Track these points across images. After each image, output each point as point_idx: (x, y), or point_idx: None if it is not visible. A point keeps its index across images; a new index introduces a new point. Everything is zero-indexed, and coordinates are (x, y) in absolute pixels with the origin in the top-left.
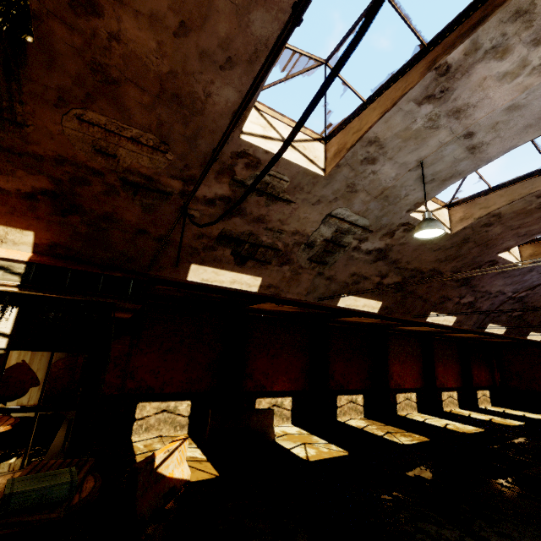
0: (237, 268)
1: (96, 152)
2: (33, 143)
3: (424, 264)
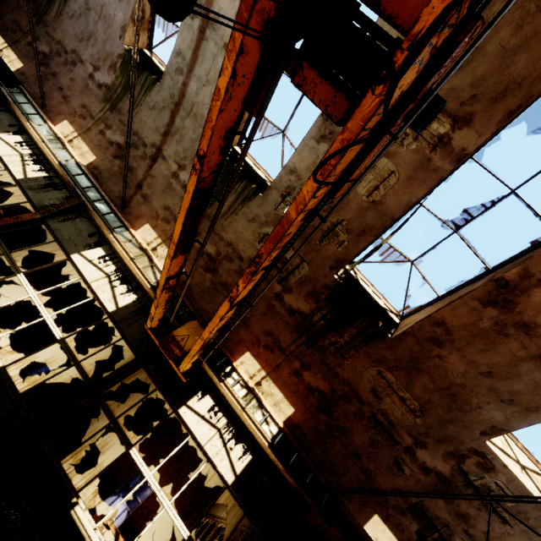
0: None
1: (371, 391)
2: (341, 367)
3: None
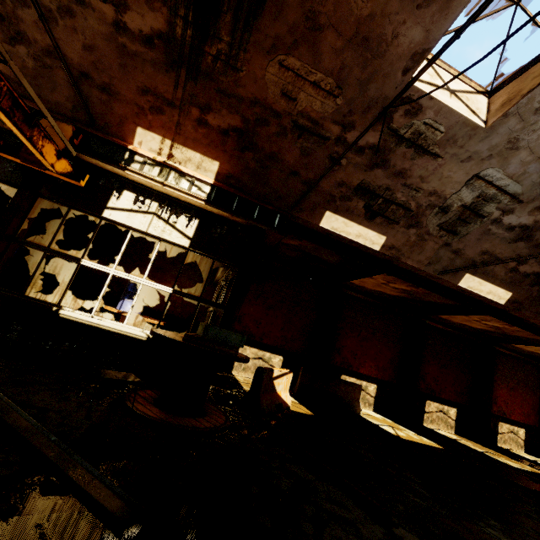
0: (365, 222)
1: (282, 95)
2: (241, 86)
3: None
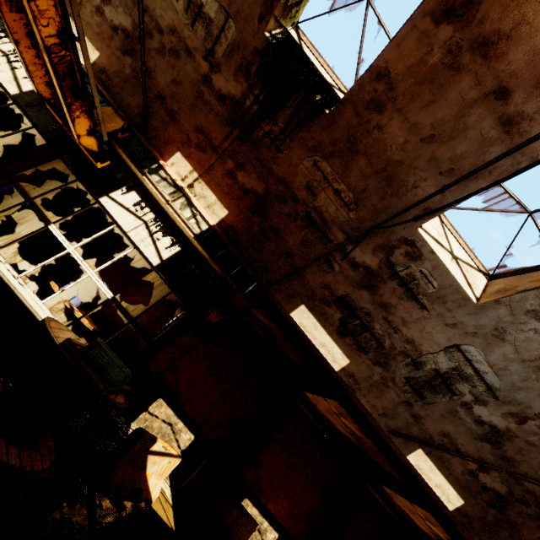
0: (335, 335)
1: (306, 187)
2: (276, 163)
3: None
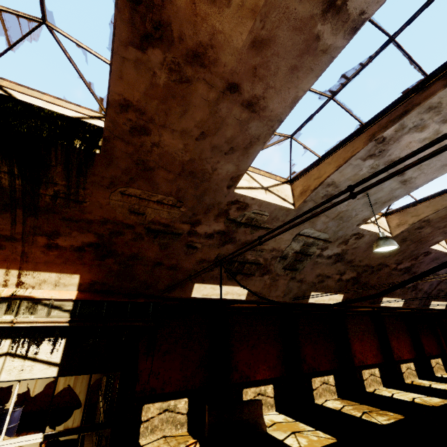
0: (229, 282)
1: (131, 213)
2: (87, 212)
3: (373, 260)
